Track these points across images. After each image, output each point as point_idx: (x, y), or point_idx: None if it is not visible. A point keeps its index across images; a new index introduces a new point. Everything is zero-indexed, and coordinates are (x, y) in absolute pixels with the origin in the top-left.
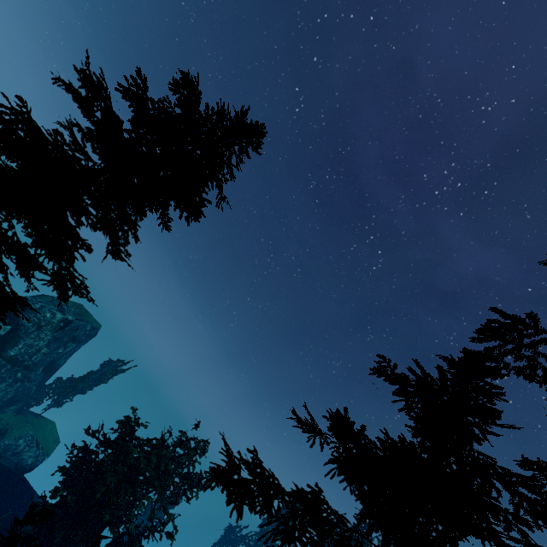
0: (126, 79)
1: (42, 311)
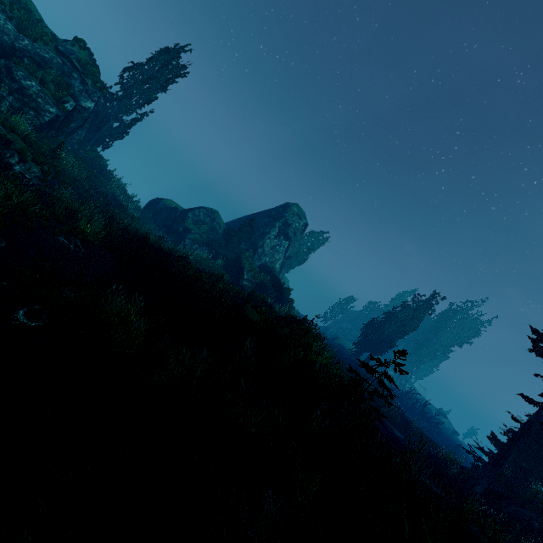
0: None
1: (294, 224)
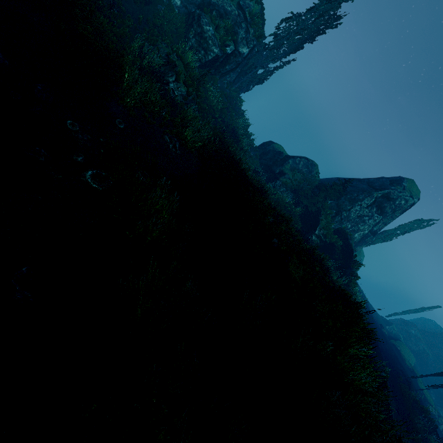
0: None
1: (398, 200)
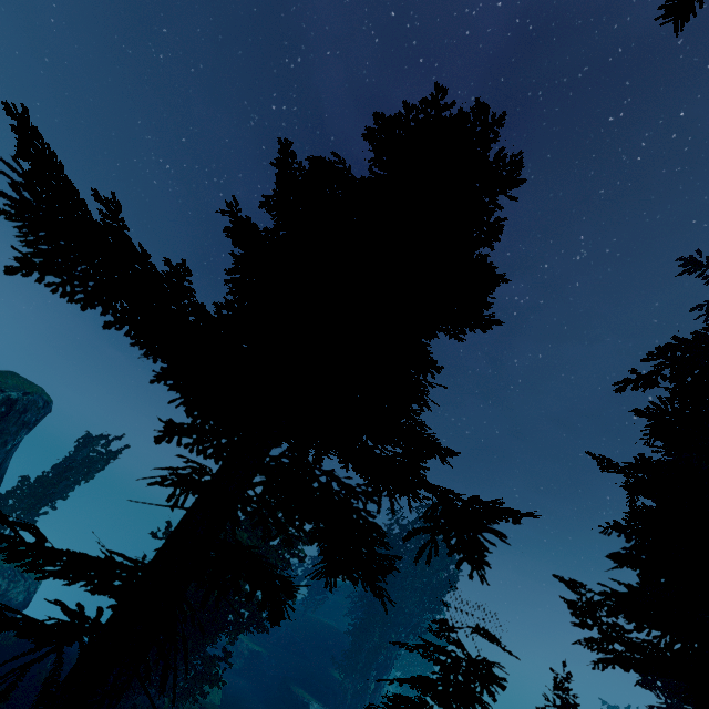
0: (409, 111)
1: None
